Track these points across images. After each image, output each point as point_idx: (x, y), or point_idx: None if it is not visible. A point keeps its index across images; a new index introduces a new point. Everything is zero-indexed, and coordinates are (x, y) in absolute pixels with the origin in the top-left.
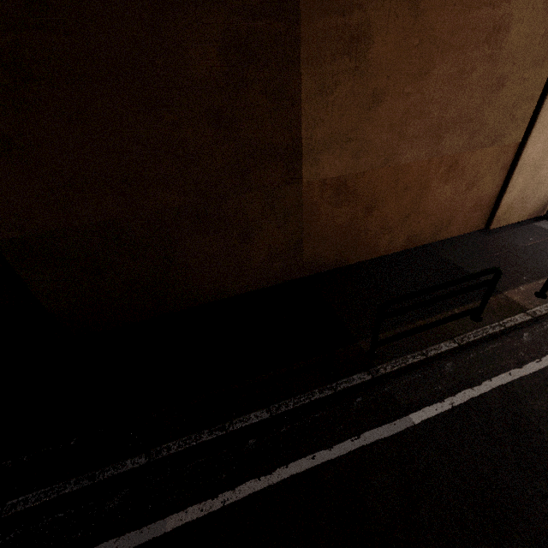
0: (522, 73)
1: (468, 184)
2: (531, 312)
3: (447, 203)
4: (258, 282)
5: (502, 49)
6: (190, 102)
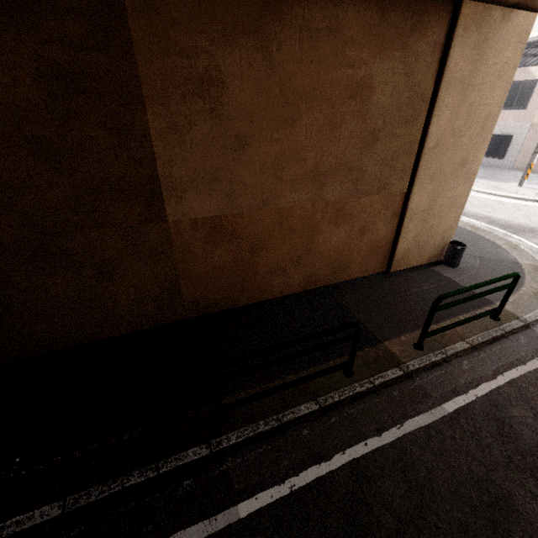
0: (395, 129)
1: (361, 228)
2: (404, 367)
3: (341, 246)
4: (129, 325)
5: (370, 106)
6: (4, 129)
